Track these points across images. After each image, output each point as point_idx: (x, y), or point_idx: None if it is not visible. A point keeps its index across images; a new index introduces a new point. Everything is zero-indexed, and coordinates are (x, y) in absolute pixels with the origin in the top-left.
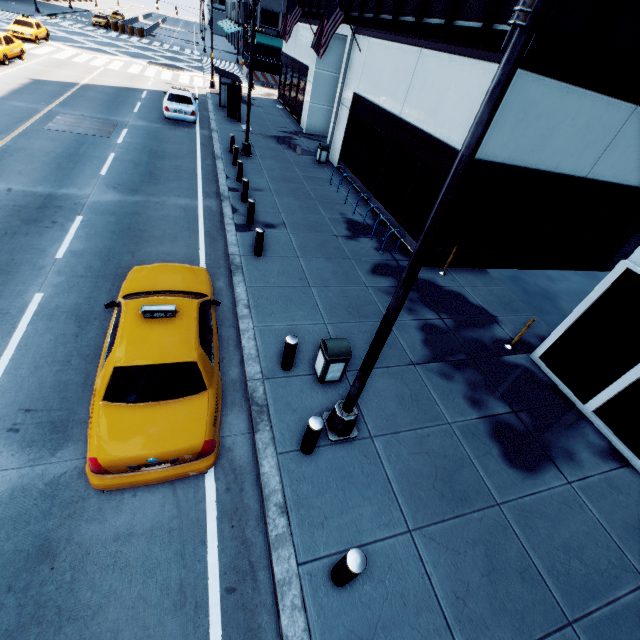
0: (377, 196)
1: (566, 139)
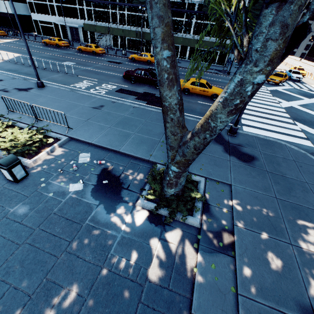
0: (4, 27)
1: (22, 10)
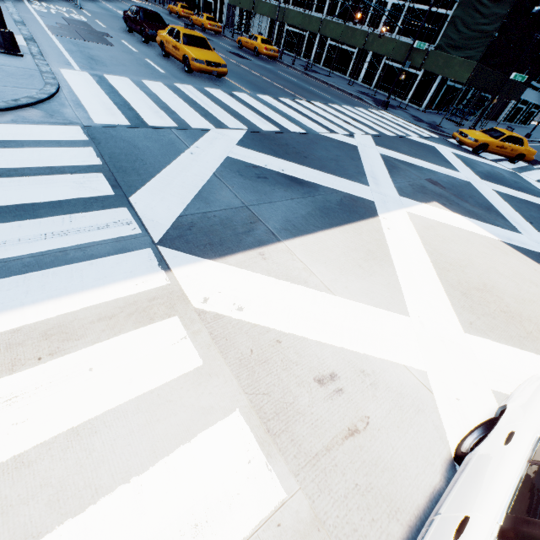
0: None
1: None
